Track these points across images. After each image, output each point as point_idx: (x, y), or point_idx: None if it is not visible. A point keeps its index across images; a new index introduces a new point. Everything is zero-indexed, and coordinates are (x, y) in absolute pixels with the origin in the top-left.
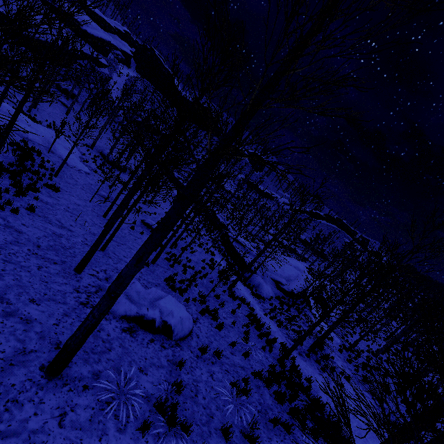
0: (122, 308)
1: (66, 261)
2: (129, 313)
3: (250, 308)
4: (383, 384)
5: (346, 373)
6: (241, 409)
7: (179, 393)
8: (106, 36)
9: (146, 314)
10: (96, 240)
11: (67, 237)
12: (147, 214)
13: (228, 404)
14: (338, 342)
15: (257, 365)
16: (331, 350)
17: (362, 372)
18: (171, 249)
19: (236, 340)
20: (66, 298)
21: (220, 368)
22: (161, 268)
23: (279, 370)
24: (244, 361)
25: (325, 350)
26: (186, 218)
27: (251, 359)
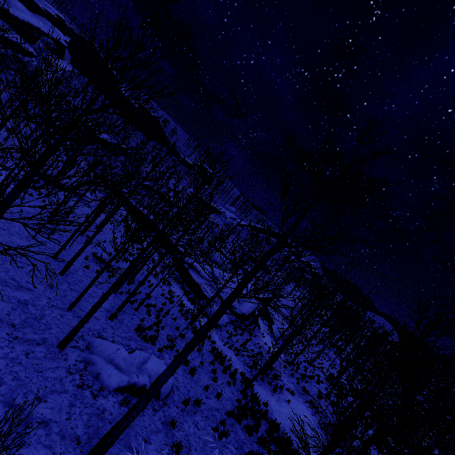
0: (115, 380)
1: (46, 338)
2: (121, 384)
3: (211, 341)
4: (329, 424)
5: (291, 388)
6: (224, 450)
7: (178, 453)
8: (35, 21)
9: (137, 382)
10: (85, 316)
11: (32, 302)
12: (122, 270)
13: (214, 449)
14: (283, 357)
15: (228, 403)
16: (278, 368)
17: (302, 383)
18: (129, 285)
19: (207, 382)
20: (65, 385)
21: (201, 415)
22: (128, 315)
23: (243, 401)
24: (217, 402)
25: (273, 370)
26: (156, 267)
27: (222, 398)
